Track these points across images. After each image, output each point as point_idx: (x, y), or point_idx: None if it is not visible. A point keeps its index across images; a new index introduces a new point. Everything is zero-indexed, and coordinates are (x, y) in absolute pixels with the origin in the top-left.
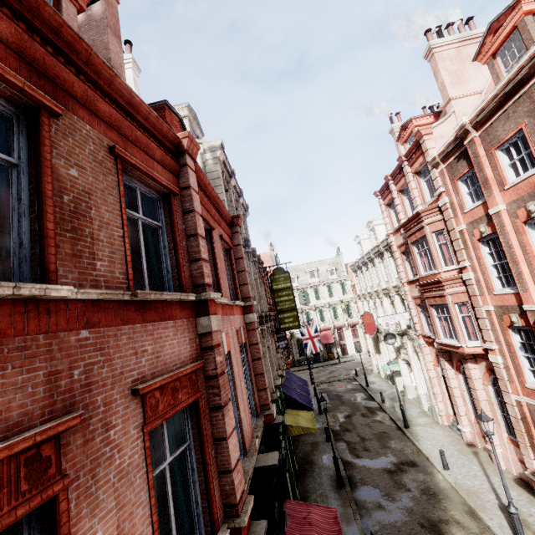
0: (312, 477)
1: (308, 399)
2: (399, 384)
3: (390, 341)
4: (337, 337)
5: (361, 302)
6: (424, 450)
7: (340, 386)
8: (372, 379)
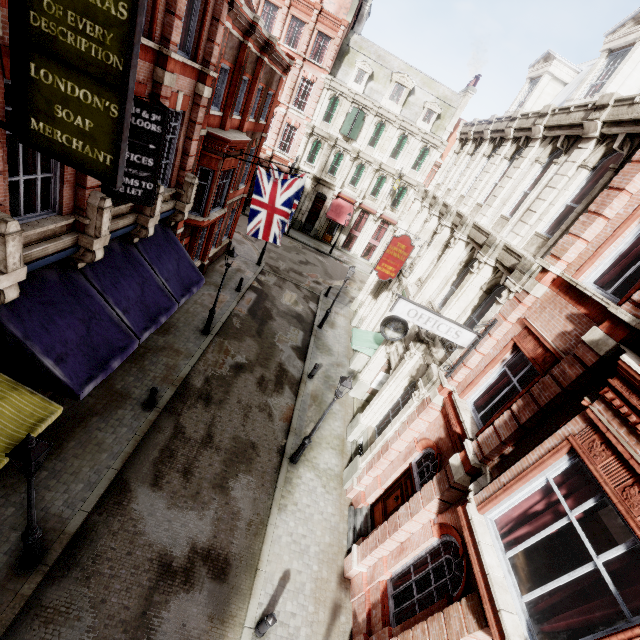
0: (6, 495)
1: (117, 346)
2: (358, 362)
3: (391, 333)
4: (354, 221)
5: (420, 207)
6: (267, 547)
7: (288, 298)
8: (338, 317)
